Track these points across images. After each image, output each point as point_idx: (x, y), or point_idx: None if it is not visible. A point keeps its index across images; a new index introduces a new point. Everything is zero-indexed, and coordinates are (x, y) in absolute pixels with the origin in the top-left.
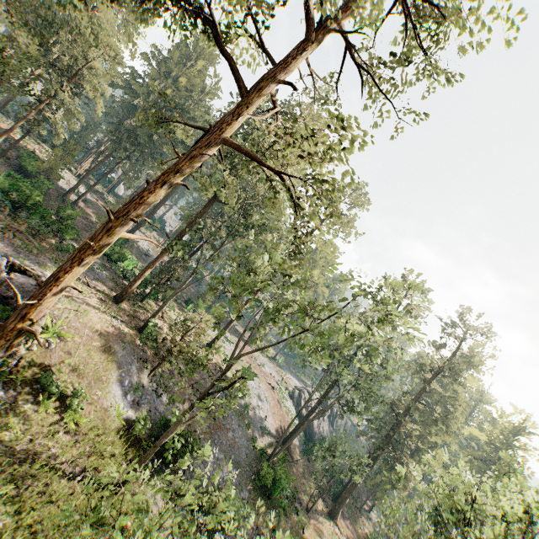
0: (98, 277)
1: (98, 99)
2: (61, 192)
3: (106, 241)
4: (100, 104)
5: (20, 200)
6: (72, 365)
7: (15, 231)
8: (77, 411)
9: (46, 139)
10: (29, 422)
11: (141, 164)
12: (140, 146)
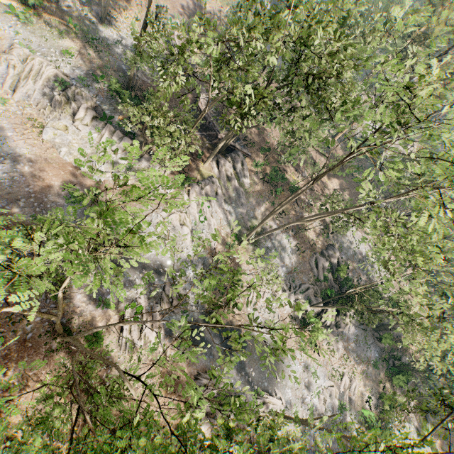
0: None
1: None
2: None
3: None
4: None
5: None
6: None
7: None
8: None
9: None
10: None
11: None
12: None
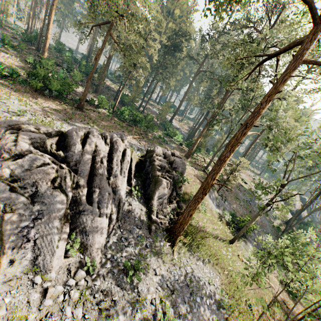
0: (173, 147)
1: (153, 52)
2: (136, 108)
3: (243, 139)
4: (154, 55)
5: (134, 119)
6: (194, 191)
7: (140, 134)
8: (205, 211)
9: (118, 81)
10: (194, 216)
11: (168, 79)
12: (166, 68)
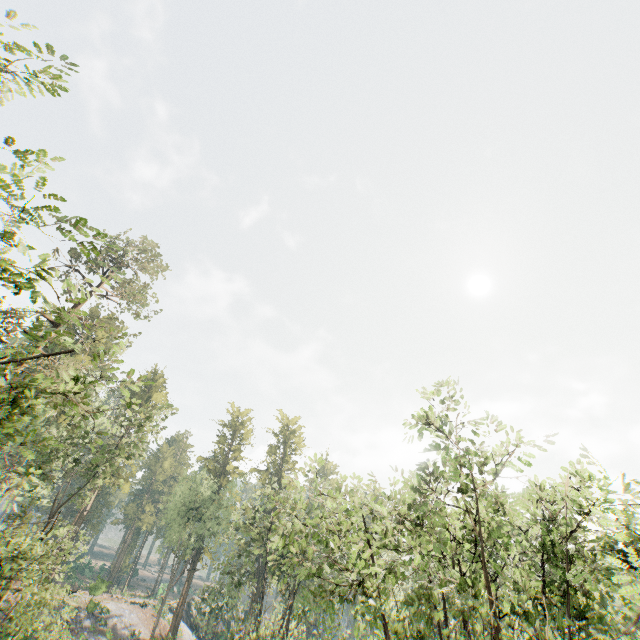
0: None
1: None
2: None
3: None
4: None
5: None
6: None
7: None
8: None
9: None
10: None
11: None
12: None
